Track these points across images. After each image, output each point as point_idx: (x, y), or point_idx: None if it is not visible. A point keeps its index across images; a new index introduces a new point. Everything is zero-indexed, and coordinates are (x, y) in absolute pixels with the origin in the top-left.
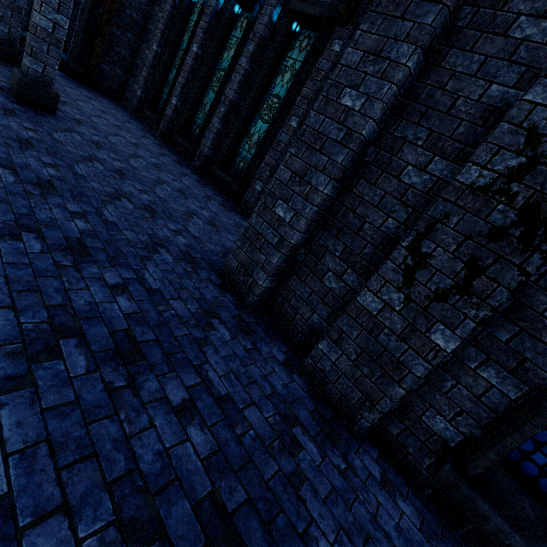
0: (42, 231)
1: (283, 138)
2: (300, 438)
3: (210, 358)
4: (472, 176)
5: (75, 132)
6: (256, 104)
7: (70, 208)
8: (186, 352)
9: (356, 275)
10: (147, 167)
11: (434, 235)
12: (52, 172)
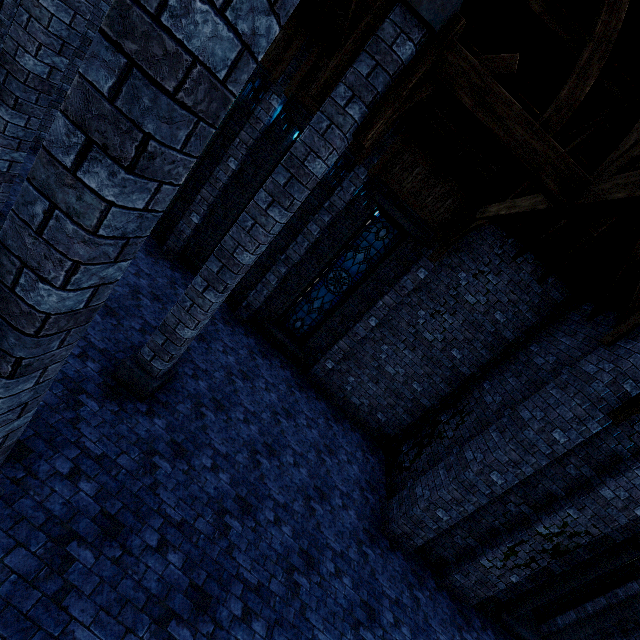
0: (357, 618)
1: (360, 331)
2: (466, 636)
3: (434, 626)
4: (541, 530)
5: (200, 405)
6: (321, 269)
7: (331, 569)
8: (431, 634)
9: (473, 540)
10: (249, 392)
11: (521, 546)
12: (287, 531)
